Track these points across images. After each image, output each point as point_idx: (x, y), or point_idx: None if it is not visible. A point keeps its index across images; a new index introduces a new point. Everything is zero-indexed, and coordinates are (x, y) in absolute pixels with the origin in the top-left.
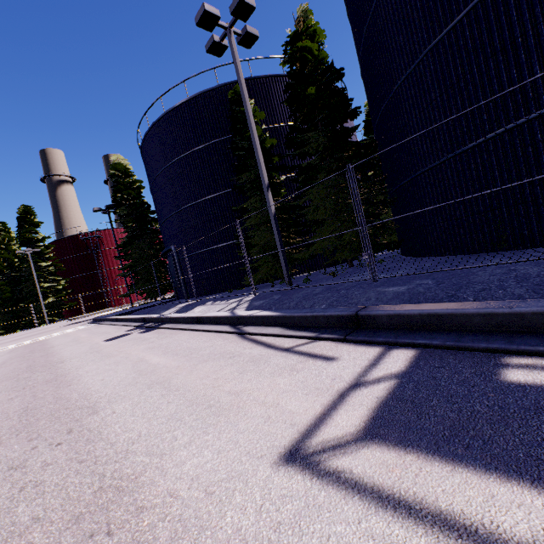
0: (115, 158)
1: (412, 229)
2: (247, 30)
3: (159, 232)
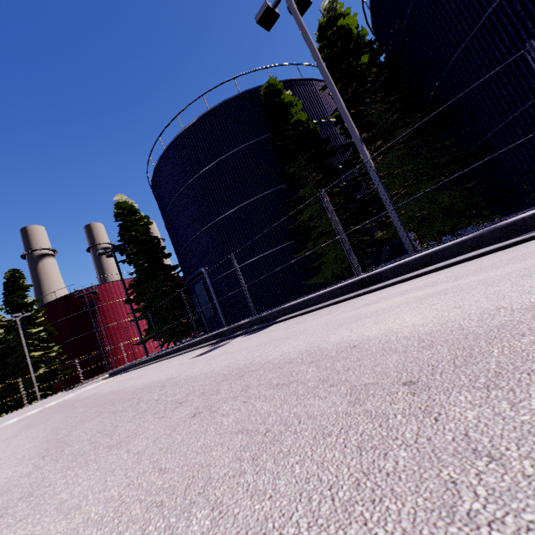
0: (118, 198)
1: (531, 170)
2: None
3: (171, 268)
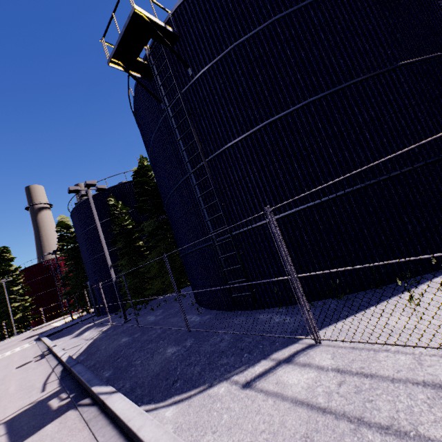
0: (60, 218)
1: None
2: (98, 187)
3: None
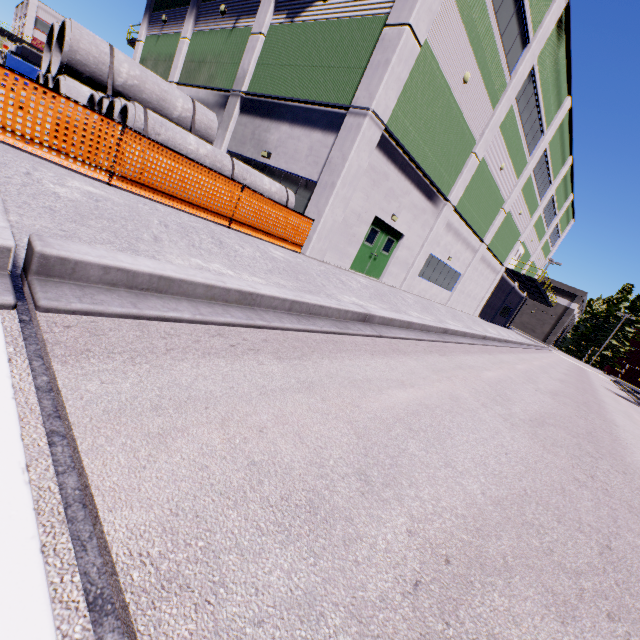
0: None
1: None
2: None
3: None
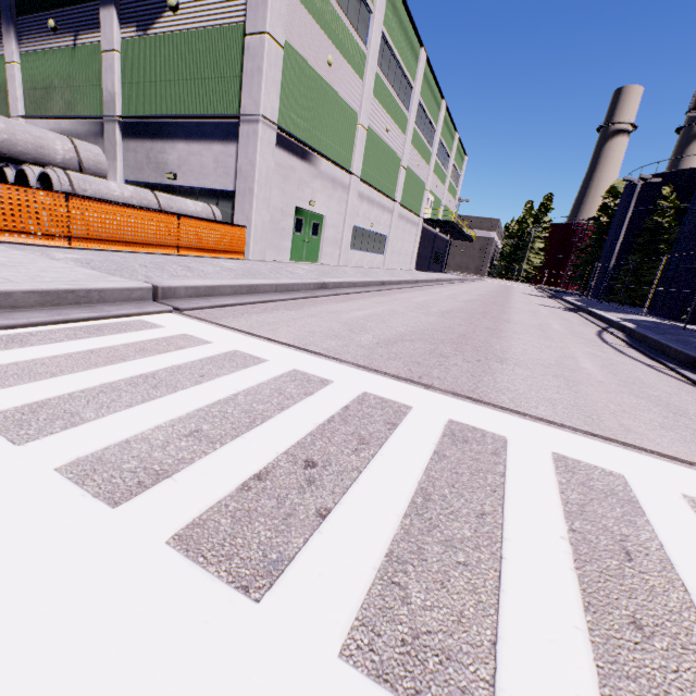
0: (615, 182)
1: None
2: (650, 181)
3: None
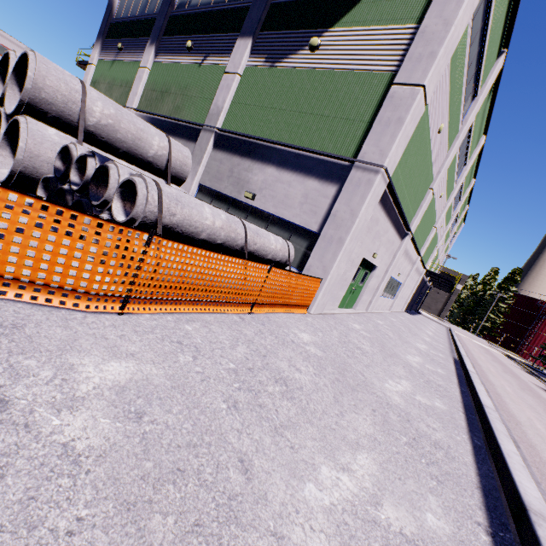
0: None
1: None
2: None
3: None
